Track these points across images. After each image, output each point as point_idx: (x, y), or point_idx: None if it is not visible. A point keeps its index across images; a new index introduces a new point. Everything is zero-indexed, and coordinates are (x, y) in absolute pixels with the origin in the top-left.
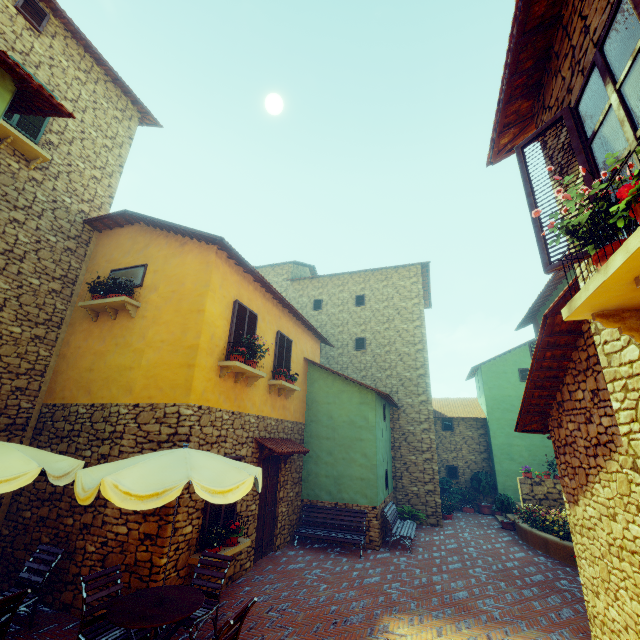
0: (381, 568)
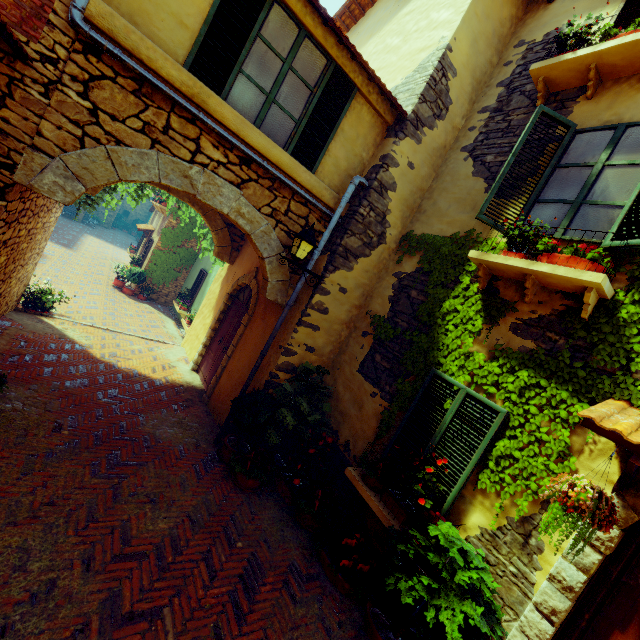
0: (83, 227)
